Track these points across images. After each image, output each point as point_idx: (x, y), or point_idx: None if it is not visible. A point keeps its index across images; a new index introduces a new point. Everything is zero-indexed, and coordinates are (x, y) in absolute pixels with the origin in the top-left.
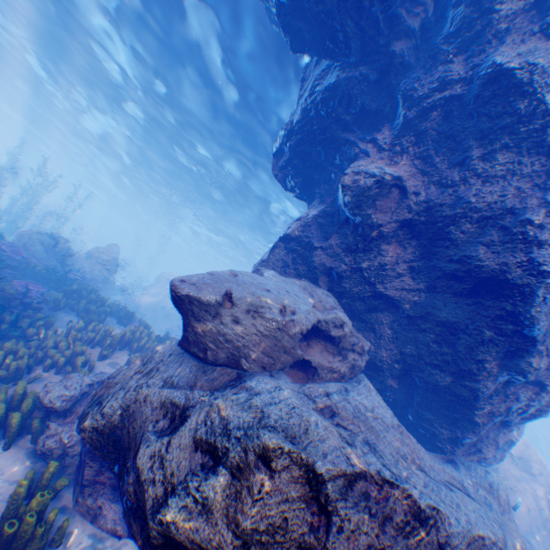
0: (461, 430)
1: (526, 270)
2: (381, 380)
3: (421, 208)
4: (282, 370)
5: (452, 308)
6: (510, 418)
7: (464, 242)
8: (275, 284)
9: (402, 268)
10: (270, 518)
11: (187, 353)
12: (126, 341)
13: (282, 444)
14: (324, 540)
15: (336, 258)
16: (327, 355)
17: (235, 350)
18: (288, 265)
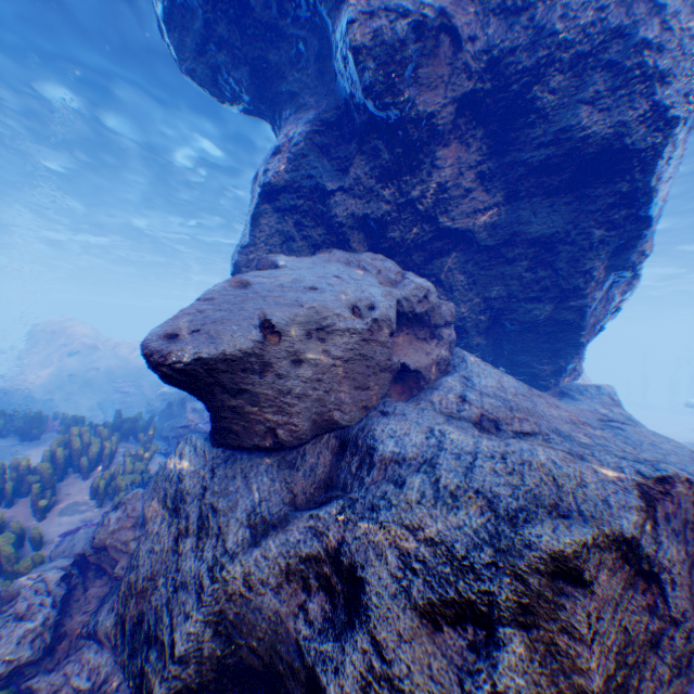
0: (564, 357)
1: (652, 125)
2: (467, 343)
3: (483, 66)
4: (386, 398)
5: (547, 216)
6: (603, 322)
7: (556, 109)
8: (311, 273)
9: (471, 181)
10: (612, 648)
11: (241, 453)
12: (65, 463)
13: (582, 539)
14: (666, 613)
15: (370, 197)
16: (419, 345)
17: (320, 407)
18: (290, 236)
